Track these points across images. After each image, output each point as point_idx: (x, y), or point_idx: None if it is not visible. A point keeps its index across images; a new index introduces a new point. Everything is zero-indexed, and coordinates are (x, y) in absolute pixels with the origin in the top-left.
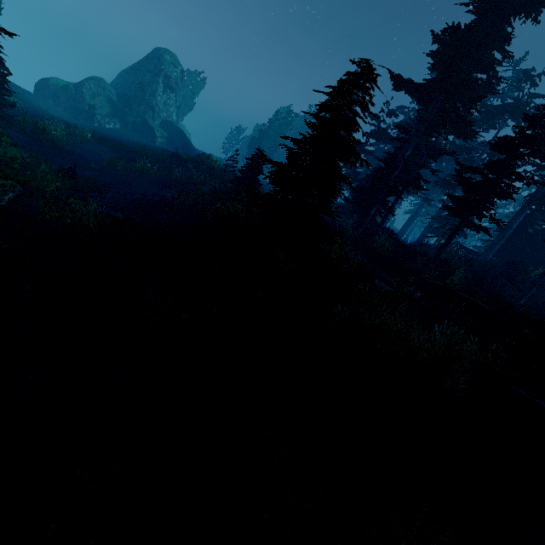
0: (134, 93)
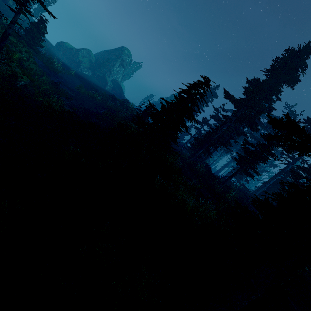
0: (104, 62)
